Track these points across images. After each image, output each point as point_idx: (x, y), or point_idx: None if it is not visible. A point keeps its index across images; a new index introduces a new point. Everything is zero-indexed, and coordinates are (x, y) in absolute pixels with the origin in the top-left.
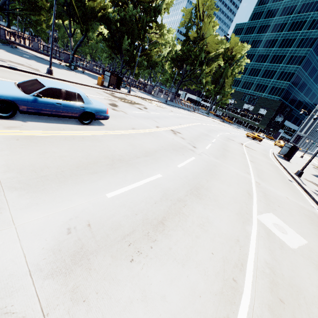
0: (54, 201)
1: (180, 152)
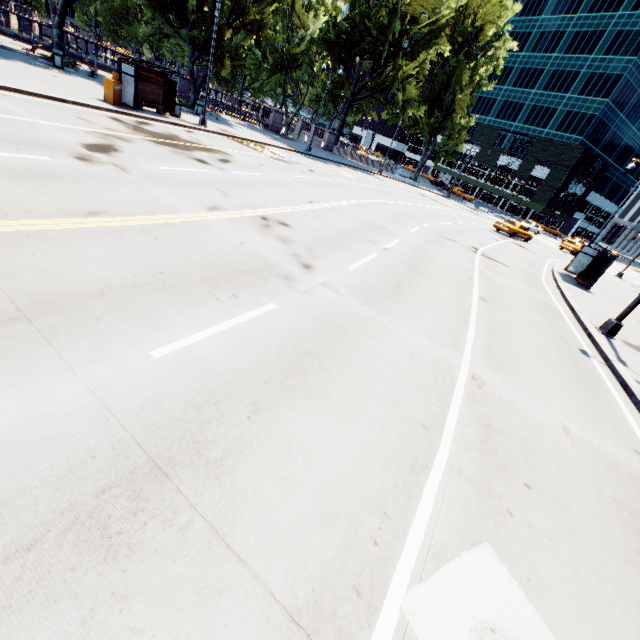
0: None
1: (224, 290)
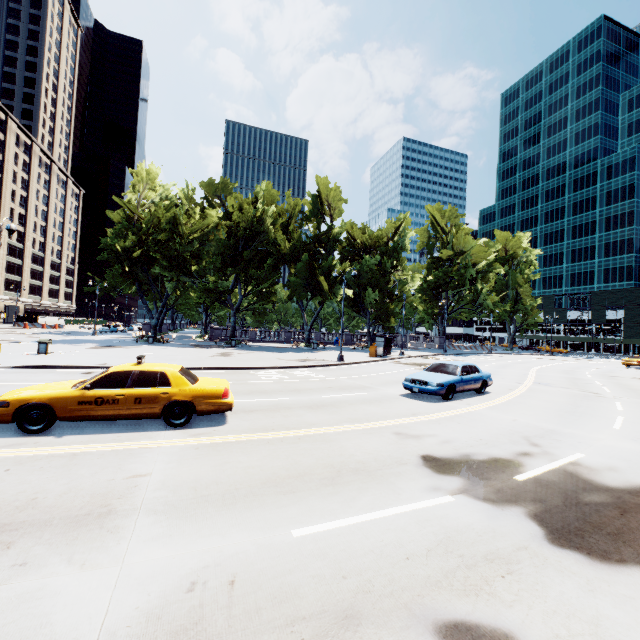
0: (594, 431)
1: (594, 400)
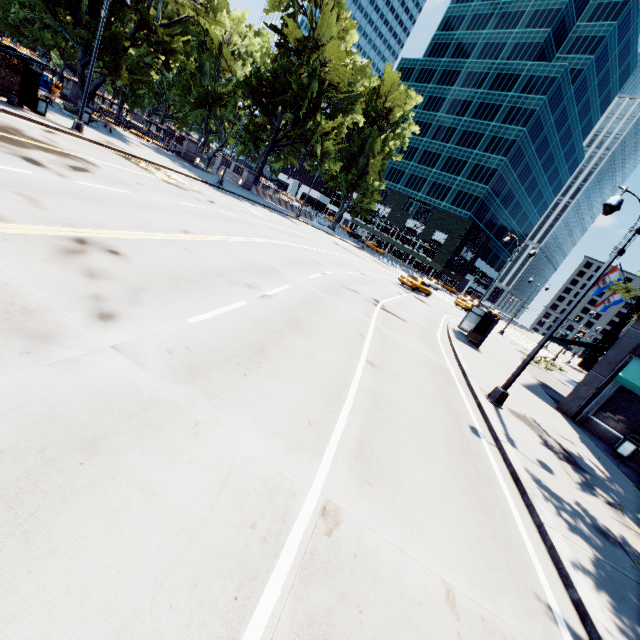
0: None
1: None
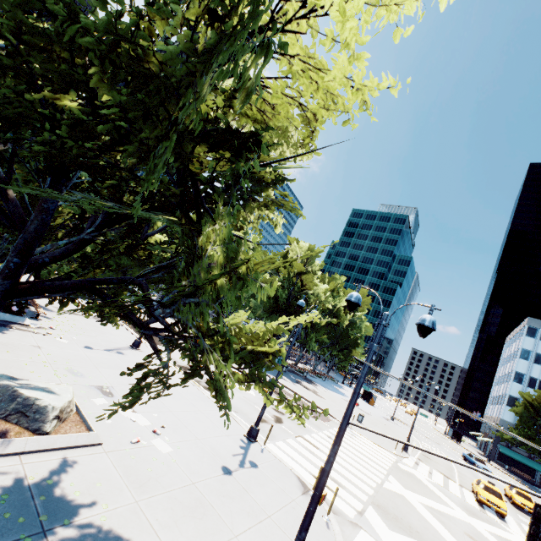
0: None
1: None
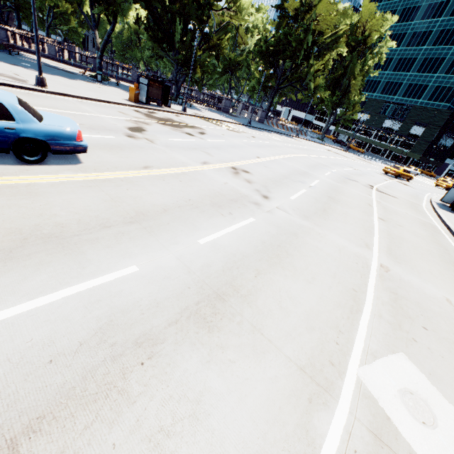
0: None
1: (224, 210)
